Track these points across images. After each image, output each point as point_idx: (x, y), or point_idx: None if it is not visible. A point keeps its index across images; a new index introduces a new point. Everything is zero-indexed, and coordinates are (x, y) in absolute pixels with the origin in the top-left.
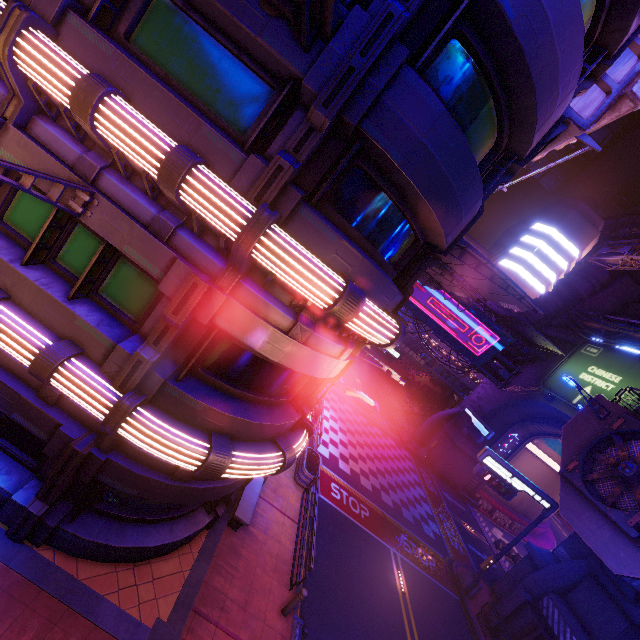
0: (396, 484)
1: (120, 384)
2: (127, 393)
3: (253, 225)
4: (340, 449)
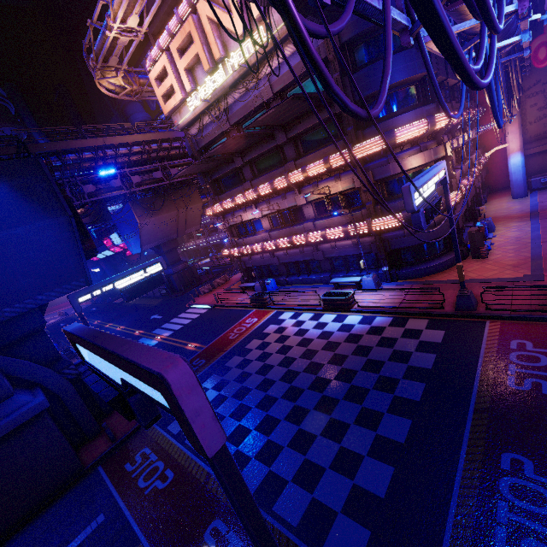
0: (246, 389)
1: None
2: None
3: None
4: (292, 328)
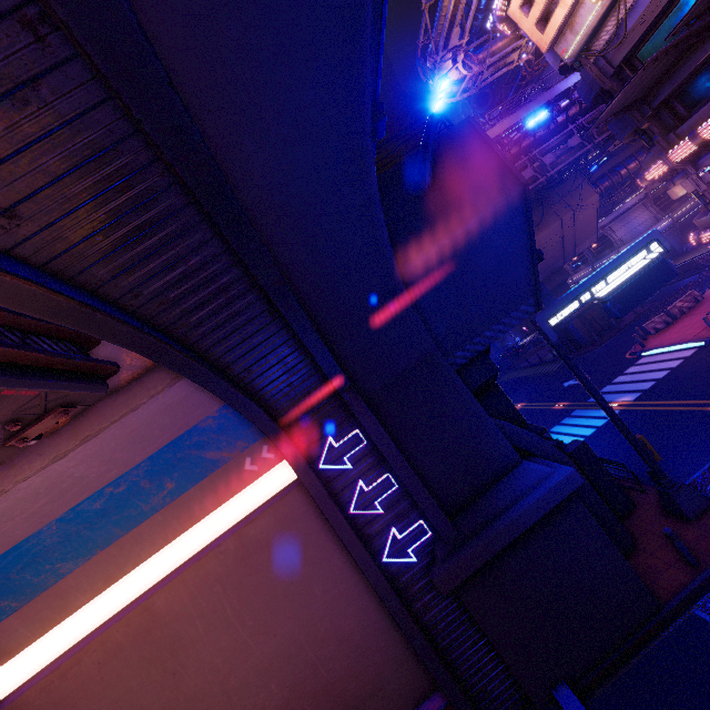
0: None
1: None
2: None
3: None
4: None
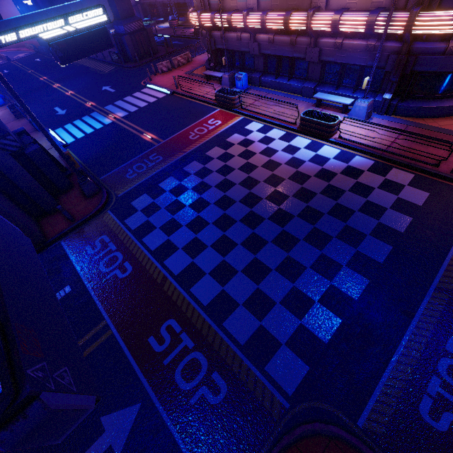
0: (204, 202)
1: None
2: None
3: None
4: (259, 144)
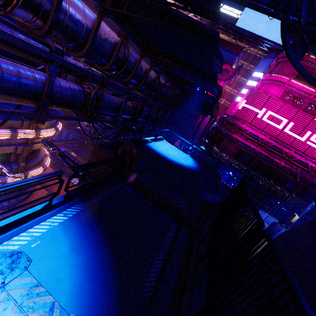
0: None
1: (20, 172)
2: (24, 172)
3: (37, 134)
4: None
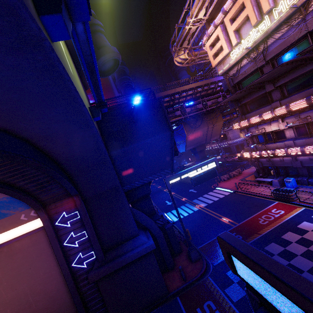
0: None
1: None
2: None
3: None
4: None
